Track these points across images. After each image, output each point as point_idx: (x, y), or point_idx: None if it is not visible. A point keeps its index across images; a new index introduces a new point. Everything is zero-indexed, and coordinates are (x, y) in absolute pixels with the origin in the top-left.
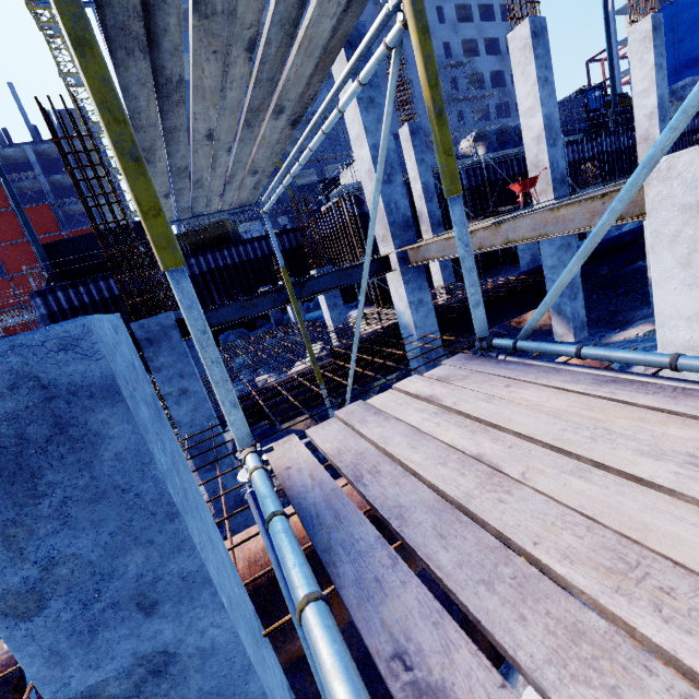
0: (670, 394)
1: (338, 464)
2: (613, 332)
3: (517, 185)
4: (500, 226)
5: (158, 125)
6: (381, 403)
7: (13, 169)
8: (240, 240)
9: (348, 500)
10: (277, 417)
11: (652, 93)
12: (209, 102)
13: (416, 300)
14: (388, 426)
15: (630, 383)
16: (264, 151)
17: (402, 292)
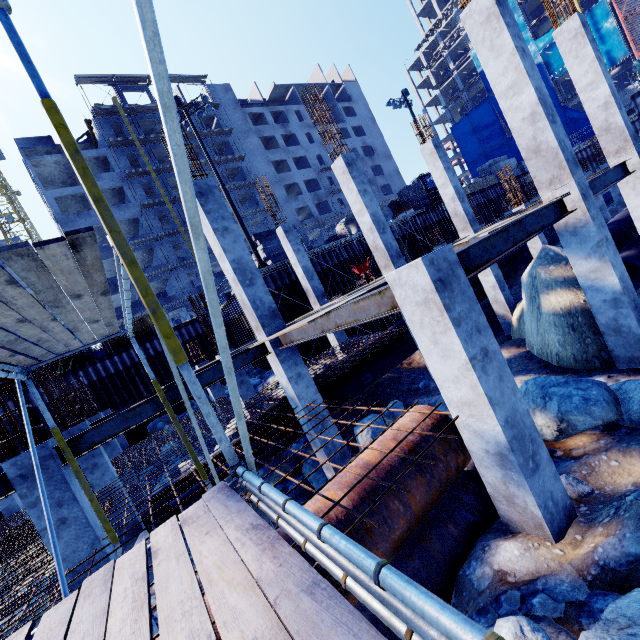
0: (265, 546)
1: None
2: None
3: (355, 270)
4: (329, 315)
5: None
6: (122, 563)
7: None
8: None
9: None
10: None
11: (449, 185)
12: None
13: (295, 375)
14: (96, 603)
15: (261, 530)
16: (91, 311)
17: (281, 370)
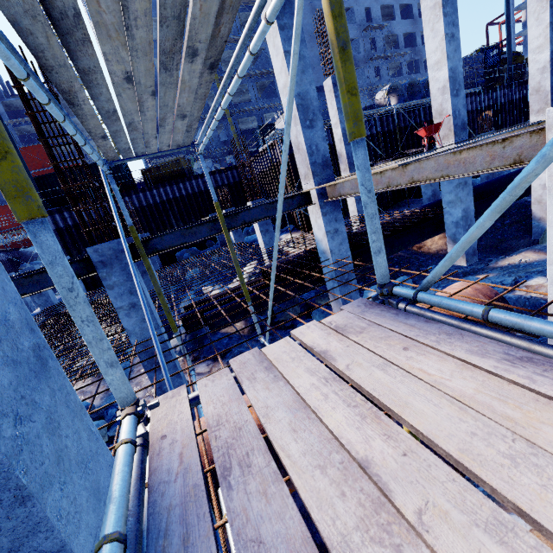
0: None
1: (211, 442)
2: (499, 257)
3: (423, 130)
4: (407, 167)
5: (69, 65)
6: (275, 354)
7: (15, 115)
8: (193, 175)
9: (206, 511)
10: (216, 324)
11: (546, 49)
12: (116, 41)
13: (332, 230)
14: (274, 390)
15: (552, 366)
16: (188, 95)
17: (320, 222)
